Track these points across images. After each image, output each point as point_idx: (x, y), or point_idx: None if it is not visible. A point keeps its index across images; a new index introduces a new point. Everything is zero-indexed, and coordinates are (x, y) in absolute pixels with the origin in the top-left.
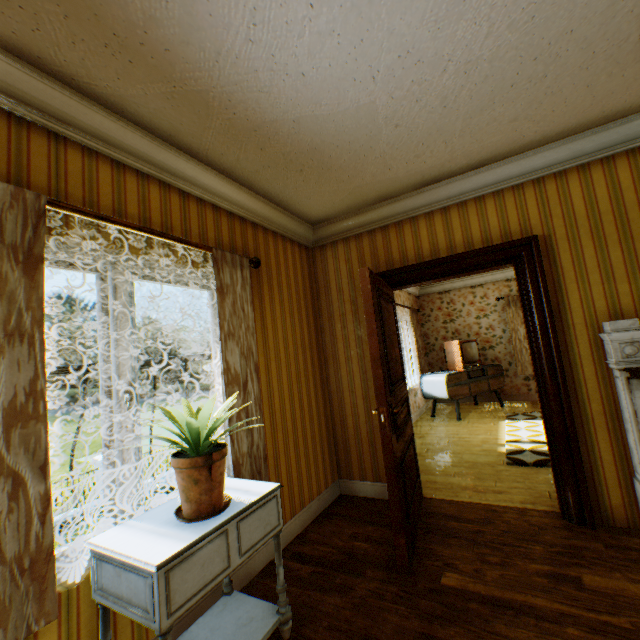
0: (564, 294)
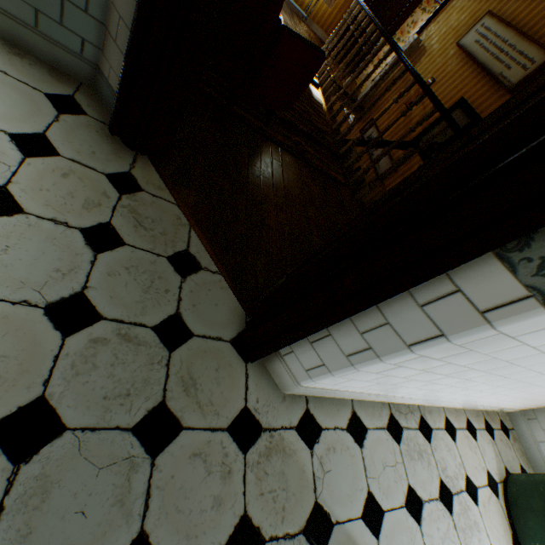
0: (430, 27)
